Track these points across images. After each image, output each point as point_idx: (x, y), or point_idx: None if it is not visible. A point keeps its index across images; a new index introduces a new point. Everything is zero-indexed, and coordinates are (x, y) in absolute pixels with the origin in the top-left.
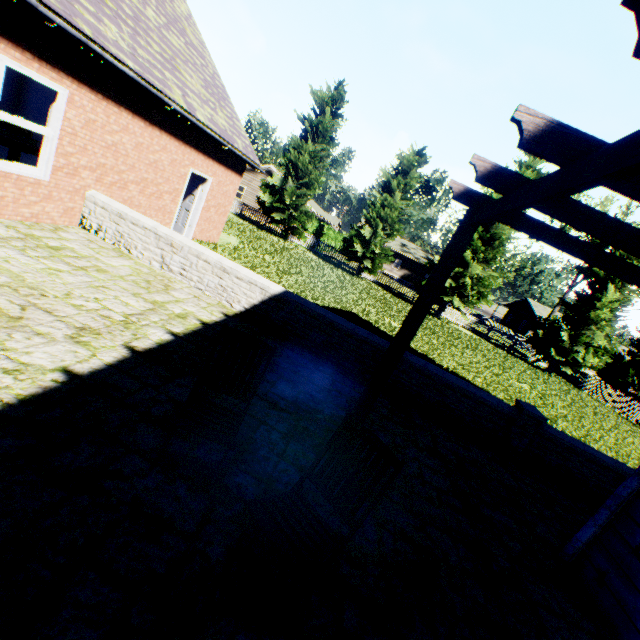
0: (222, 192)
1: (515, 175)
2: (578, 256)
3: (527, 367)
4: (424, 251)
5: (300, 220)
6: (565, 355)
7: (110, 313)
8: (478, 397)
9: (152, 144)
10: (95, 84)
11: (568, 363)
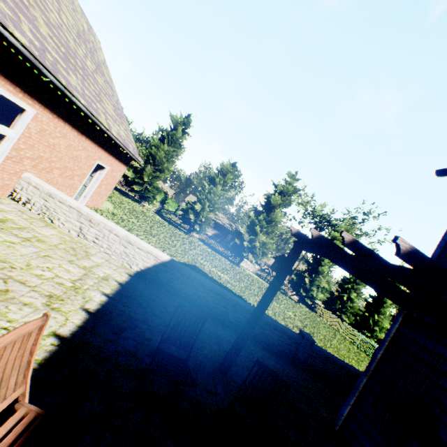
0: (113, 176)
1: (327, 239)
2: (342, 267)
3: (289, 299)
4: (228, 219)
5: (153, 192)
6: (307, 292)
7: (62, 280)
8: (282, 329)
9: (78, 145)
10: (55, 109)
11: (309, 297)
